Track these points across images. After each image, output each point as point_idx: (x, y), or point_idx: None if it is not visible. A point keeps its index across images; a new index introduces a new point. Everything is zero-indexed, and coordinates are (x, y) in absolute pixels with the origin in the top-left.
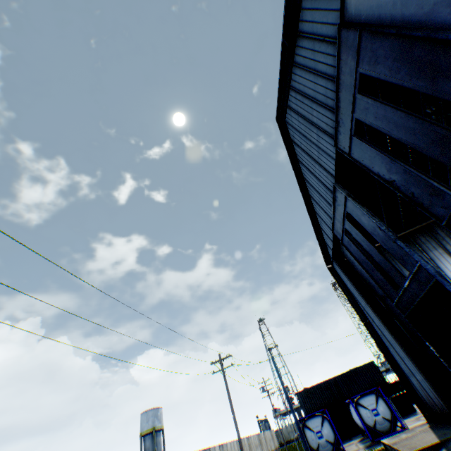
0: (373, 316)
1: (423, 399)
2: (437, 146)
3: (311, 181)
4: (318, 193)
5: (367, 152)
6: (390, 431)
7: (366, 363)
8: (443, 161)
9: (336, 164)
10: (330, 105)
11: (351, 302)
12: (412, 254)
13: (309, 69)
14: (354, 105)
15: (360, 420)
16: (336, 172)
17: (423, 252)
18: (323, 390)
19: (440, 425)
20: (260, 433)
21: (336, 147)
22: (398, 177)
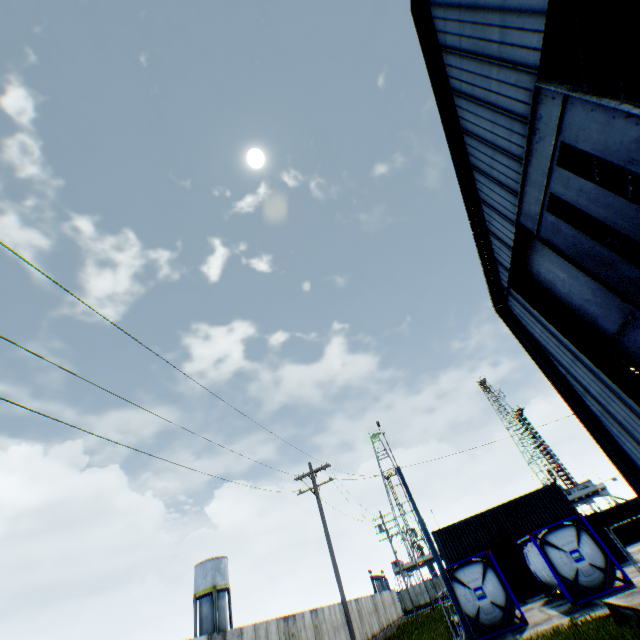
0: (589, 380)
1: None
2: None
3: (476, 126)
4: (491, 146)
5: None
6: (604, 587)
7: (544, 487)
8: None
9: (548, 22)
10: None
11: (541, 365)
12: None
13: None
14: None
15: (550, 569)
16: (545, 48)
17: None
18: (476, 529)
19: None
20: (375, 594)
21: None
22: None
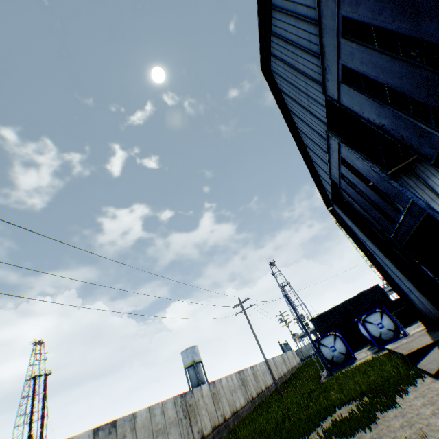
0: (374, 248)
1: (421, 311)
2: (423, 90)
3: (304, 130)
4: (312, 141)
5: (356, 99)
6: (394, 339)
7: (372, 287)
8: (429, 103)
9: (327, 112)
10: (315, 51)
11: (353, 238)
12: (405, 192)
13: (289, 12)
14: (339, 51)
15: (367, 334)
16: (327, 119)
17: (421, 181)
18: (334, 314)
19: (435, 329)
20: (283, 354)
21: (325, 95)
22: (387, 122)
